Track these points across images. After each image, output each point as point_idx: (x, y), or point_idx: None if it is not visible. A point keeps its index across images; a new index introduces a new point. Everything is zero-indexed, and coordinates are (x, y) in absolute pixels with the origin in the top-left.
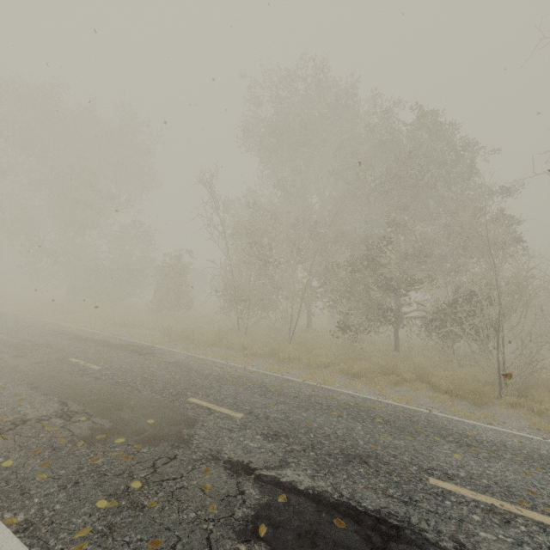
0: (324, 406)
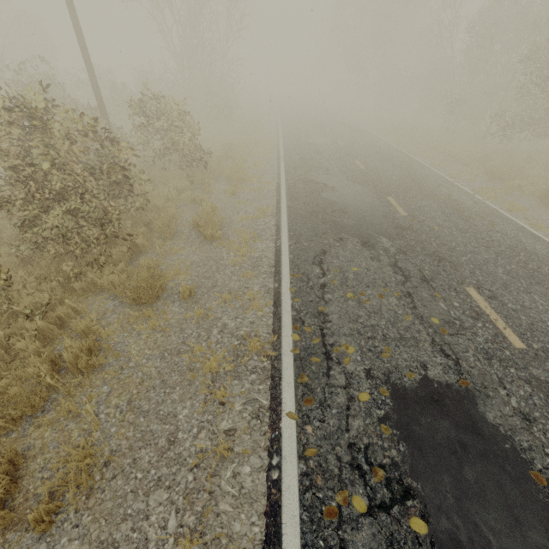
0: (379, 152)
